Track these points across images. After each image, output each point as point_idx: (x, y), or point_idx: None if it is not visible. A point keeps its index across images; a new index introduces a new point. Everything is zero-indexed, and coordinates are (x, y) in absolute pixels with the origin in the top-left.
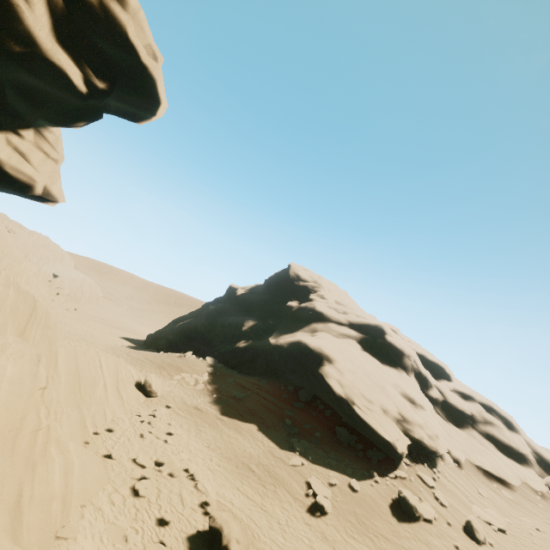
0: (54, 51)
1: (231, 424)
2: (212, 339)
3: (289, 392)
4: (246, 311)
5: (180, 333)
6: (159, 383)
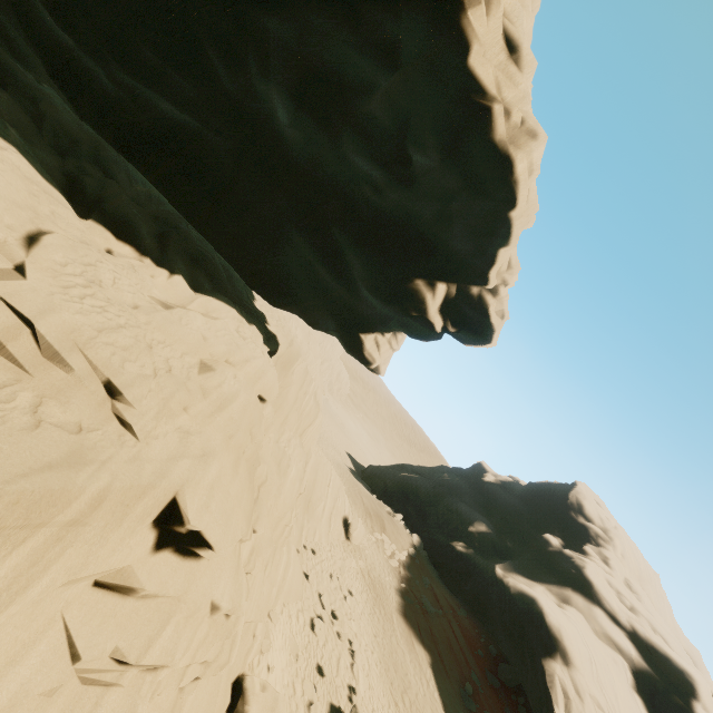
0: (434, 316)
1: (405, 632)
2: (430, 514)
3: (488, 652)
4: (484, 507)
5: (401, 484)
6: (362, 532)
